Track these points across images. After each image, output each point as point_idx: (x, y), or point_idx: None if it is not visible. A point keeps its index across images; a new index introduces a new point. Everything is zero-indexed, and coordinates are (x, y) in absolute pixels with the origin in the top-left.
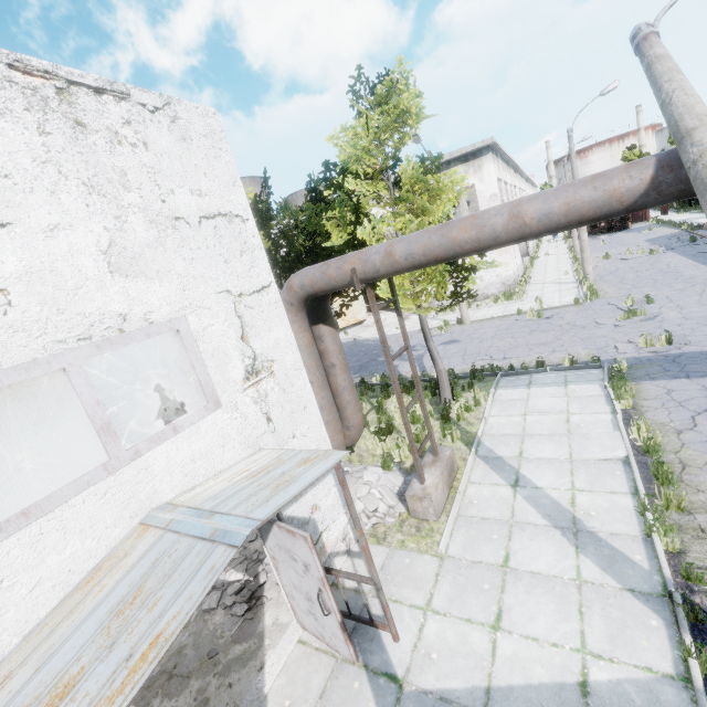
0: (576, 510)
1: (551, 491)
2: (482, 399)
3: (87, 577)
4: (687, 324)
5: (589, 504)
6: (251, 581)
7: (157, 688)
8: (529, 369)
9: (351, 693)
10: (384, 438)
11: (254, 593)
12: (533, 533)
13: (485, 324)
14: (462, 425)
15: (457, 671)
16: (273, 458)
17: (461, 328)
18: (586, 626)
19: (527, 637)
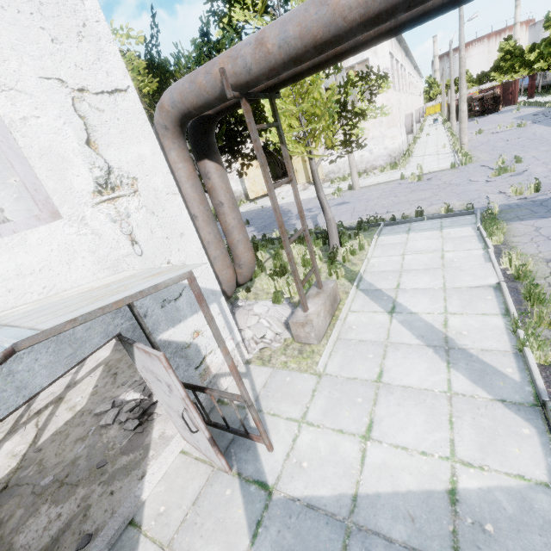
0: (448, 331)
1: (425, 315)
2: (366, 244)
3: None
4: None
5: (461, 325)
6: (146, 400)
7: (47, 496)
8: (409, 218)
9: (223, 500)
10: (277, 277)
11: (147, 410)
12: (406, 351)
13: (372, 188)
14: (347, 266)
15: (326, 479)
16: (125, 276)
17: (351, 193)
18: (455, 435)
19: (396, 447)
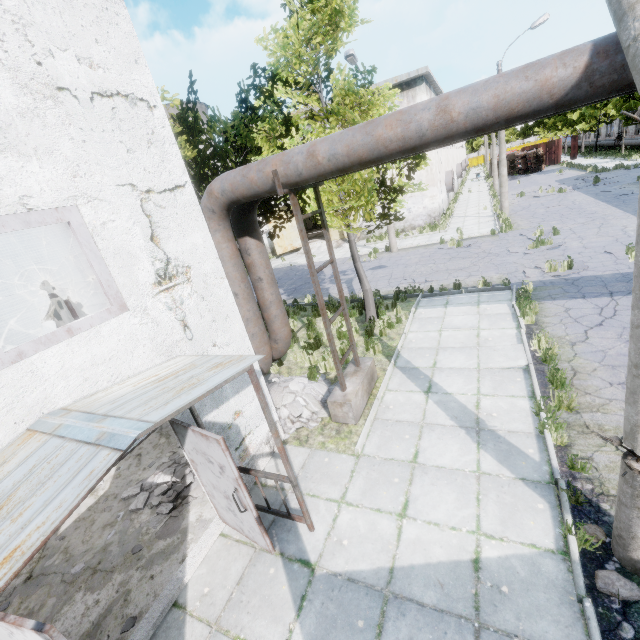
0: (480, 412)
1: (459, 396)
2: (403, 317)
3: None
4: (586, 252)
5: (491, 406)
6: (178, 483)
7: (80, 583)
8: (447, 291)
9: (267, 578)
10: (312, 351)
11: (181, 493)
12: (440, 432)
13: (411, 251)
14: (384, 340)
15: (365, 554)
16: (186, 364)
17: (388, 255)
18: (481, 511)
19: (429, 523)
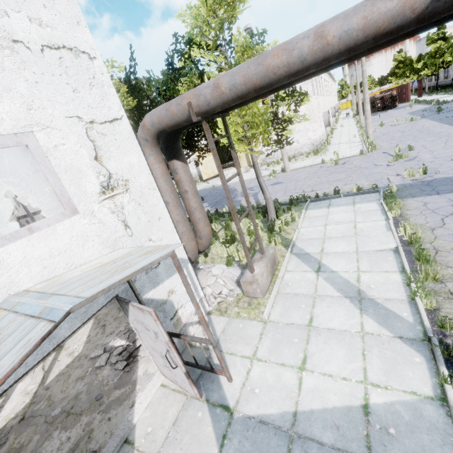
0: (360, 285)
1: (343, 273)
2: (296, 217)
3: None
4: (437, 161)
5: (370, 280)
6: (131, 345)
7: (58, 423)
8: (329, 196)
9: (196, 420)
10: (228, 245)
11: (132, 354)
12: (329, 302)
13: (300, 171)
14: (282, 235)
15: (273, 401)
16: (124, 253)
17: (284, 174)
18: (367, 365)
19: (324, 374)
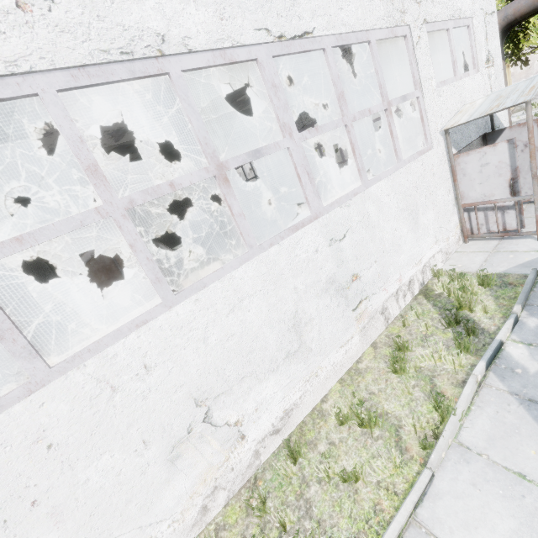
0: None
1: None
2: None
3: (457, 114)
4: None
5: None
6: None
7: None
8: None
9: None
10: None
11: None
12: None
13: None
14: None
15: None
16: None
17: None
18: None
19: None
